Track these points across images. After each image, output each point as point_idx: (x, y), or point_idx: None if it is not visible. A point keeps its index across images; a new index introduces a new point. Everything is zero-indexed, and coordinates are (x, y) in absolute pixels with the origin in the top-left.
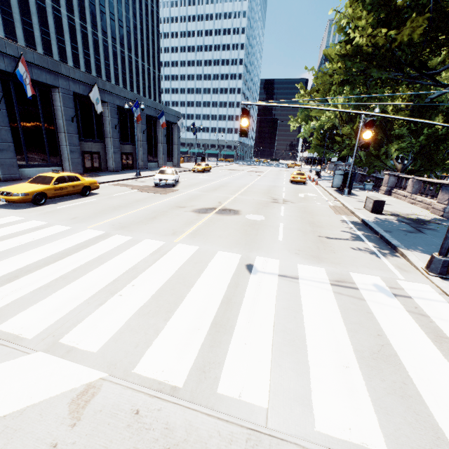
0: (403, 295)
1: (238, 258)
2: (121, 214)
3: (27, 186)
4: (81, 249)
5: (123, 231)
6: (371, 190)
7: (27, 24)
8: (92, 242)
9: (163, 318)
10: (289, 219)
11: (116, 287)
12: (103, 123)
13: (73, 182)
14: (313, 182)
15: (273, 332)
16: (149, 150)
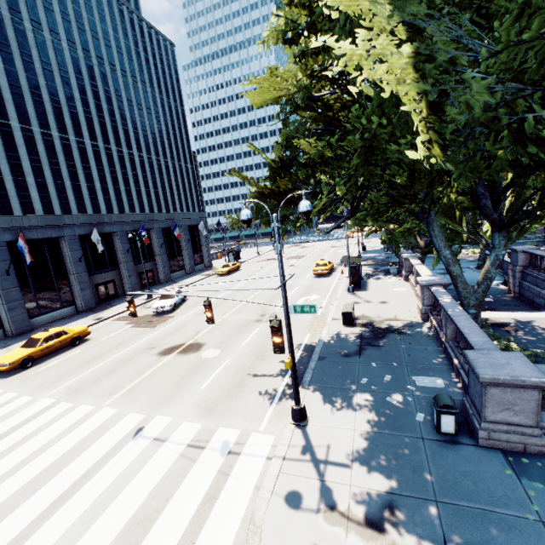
0: (236, 452)
1: (139, 421)
2: (88, 370)
3: (16, 354)
4: (23, 426)
5: (72, 396)
6: (399, 273)
7: (54, 164)
8: (37, 415)
9: (28, 496)
10: (242, 351)
11: (19, 468)
12: (115, 251)
13: (60, 338)
14: (345, 267)
15: (92, 503)
16: (172, 260)
